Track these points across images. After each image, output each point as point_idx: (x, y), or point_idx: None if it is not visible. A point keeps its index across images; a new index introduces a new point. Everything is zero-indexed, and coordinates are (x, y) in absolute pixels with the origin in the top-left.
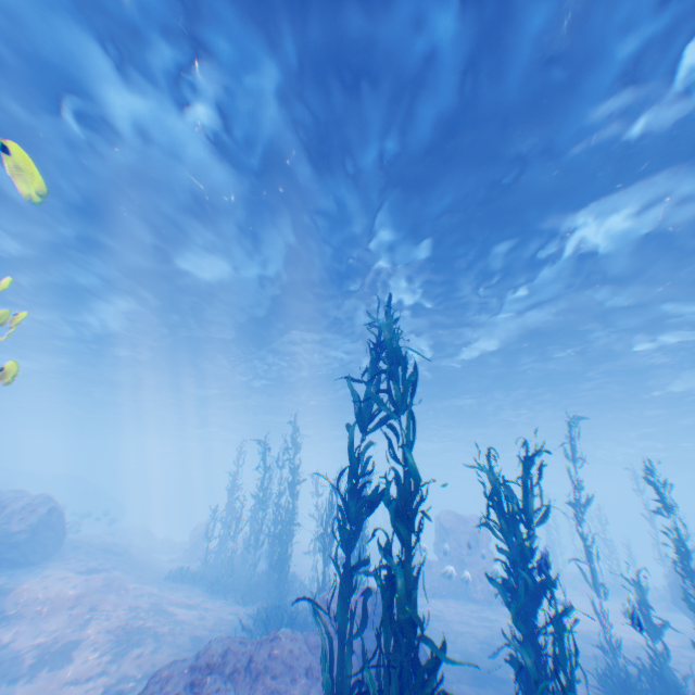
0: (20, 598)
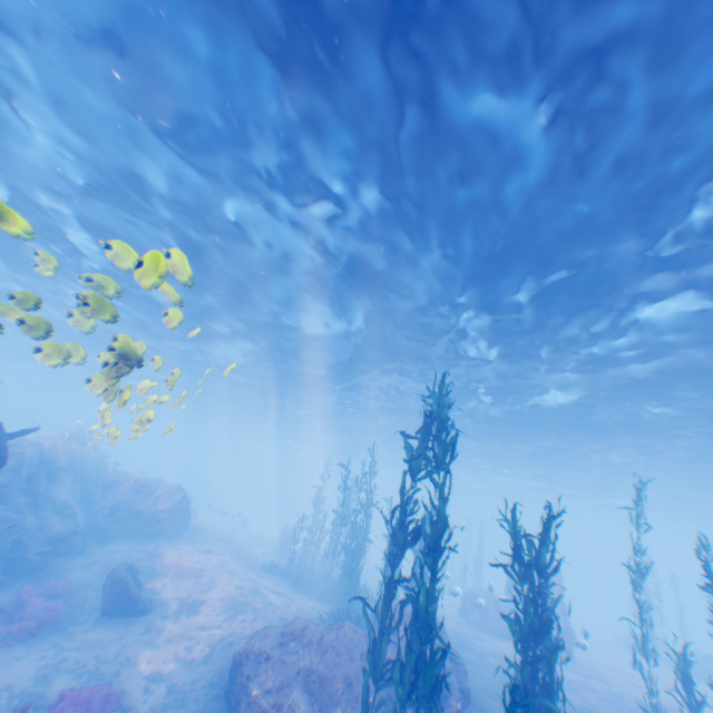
0: (164, 561)
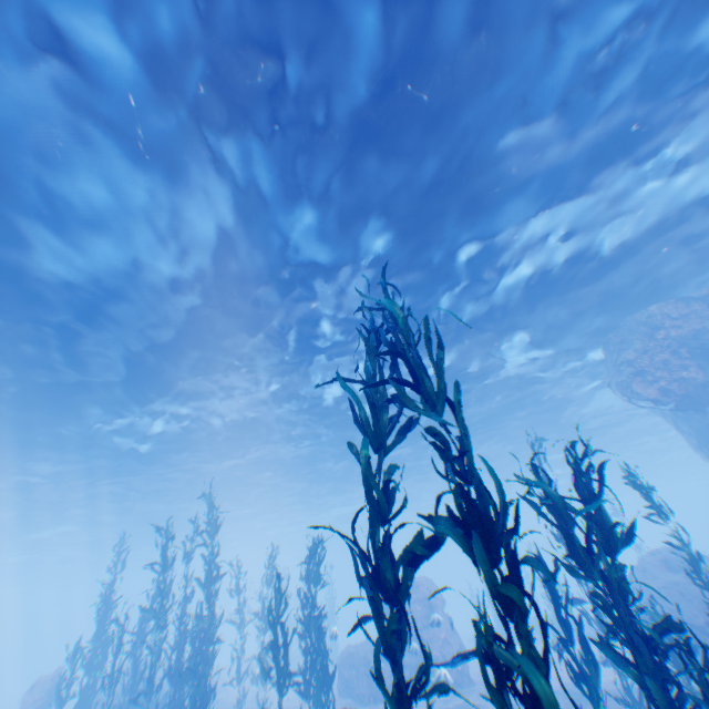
0: None
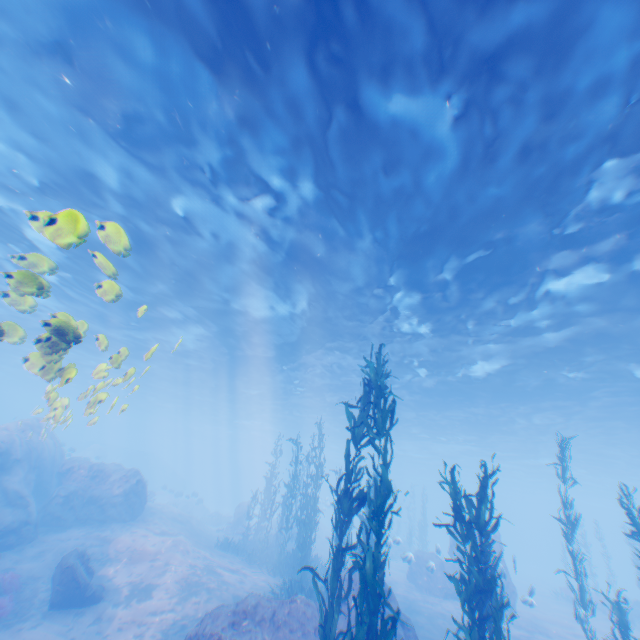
0: (118, 546)
